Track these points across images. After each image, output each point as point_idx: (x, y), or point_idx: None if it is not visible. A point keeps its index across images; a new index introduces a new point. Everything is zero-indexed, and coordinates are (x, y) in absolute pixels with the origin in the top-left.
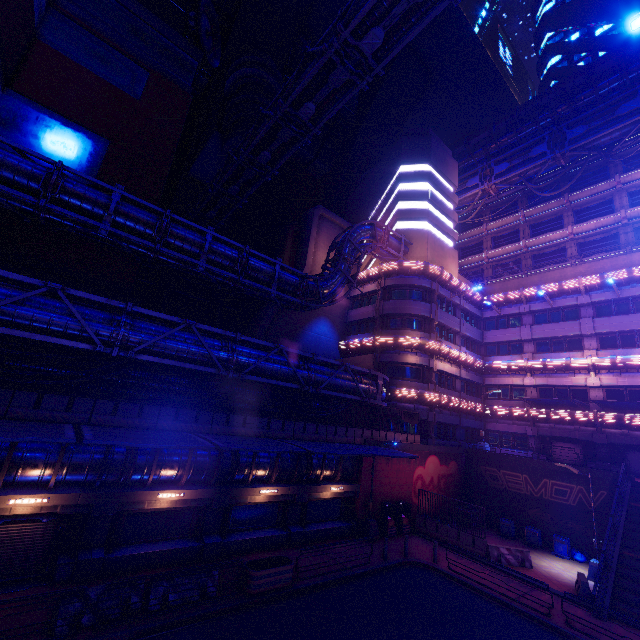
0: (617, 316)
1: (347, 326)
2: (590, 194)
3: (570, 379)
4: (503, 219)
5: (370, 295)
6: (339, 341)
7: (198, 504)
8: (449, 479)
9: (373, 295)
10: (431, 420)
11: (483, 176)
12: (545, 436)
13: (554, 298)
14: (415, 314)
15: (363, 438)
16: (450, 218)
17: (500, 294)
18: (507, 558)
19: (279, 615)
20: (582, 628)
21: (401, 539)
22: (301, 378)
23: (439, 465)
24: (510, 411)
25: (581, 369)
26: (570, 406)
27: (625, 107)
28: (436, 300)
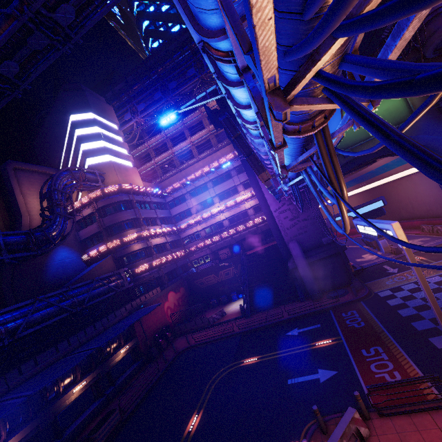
0: (221, 184)
1: (82, 243)
2: (192, 119)
3: (215, 220)
4: (155, 137)
5: (90, 216)
6: (81, 256)
7: (28, 438)
8: (183, 298)
9: (92, 216)
10: (162, 275)
11: (133, 112)
12: (215, 251)
13: (195, 182)
14: (127, 219)
15: (127, 311)
16: (123, 147)
17: (170, 186)
18: (216, 318)
19: (122, 438)
20: (244, 326)
21: (171, 345)
22: (67, 307)
23: (175, 294)
24: (197, 247)
25: (217, 213)
26: (219, 233)
27: (190, 72)
28: (136, 205)
